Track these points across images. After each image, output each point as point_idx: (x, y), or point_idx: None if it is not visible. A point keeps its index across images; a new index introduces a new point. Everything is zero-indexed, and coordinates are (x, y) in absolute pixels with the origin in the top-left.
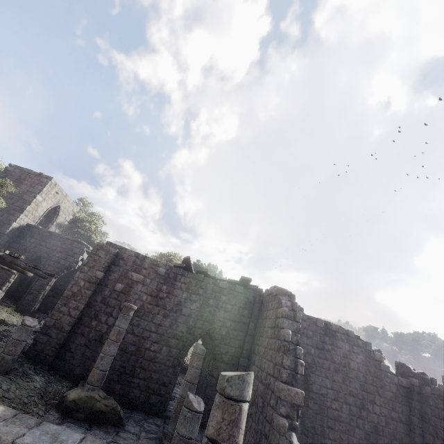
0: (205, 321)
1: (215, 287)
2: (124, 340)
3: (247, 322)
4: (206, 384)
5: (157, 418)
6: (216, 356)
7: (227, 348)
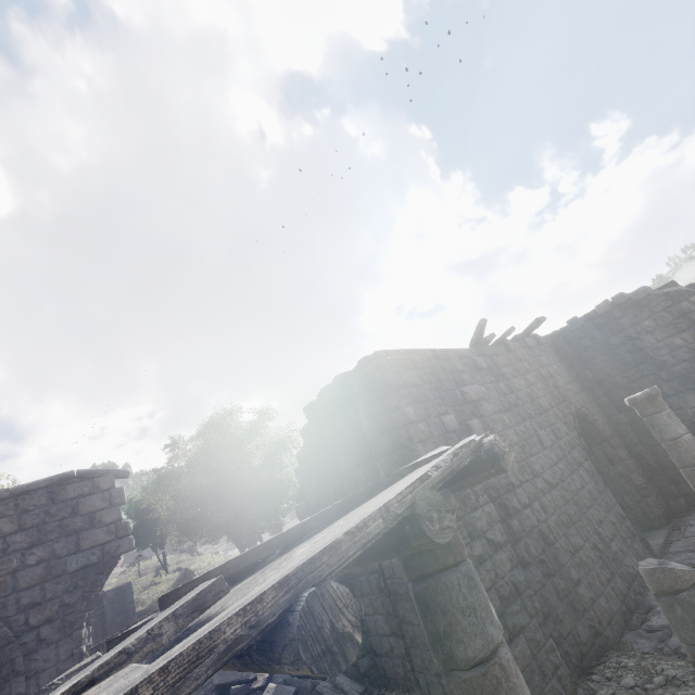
0: (563, 402)
1: (527, 351)
2: (558, 508)
3: (577, 375)
4: (624, 478)
5: (675, 559)
6: (603, 436)
7: (598, 417)
